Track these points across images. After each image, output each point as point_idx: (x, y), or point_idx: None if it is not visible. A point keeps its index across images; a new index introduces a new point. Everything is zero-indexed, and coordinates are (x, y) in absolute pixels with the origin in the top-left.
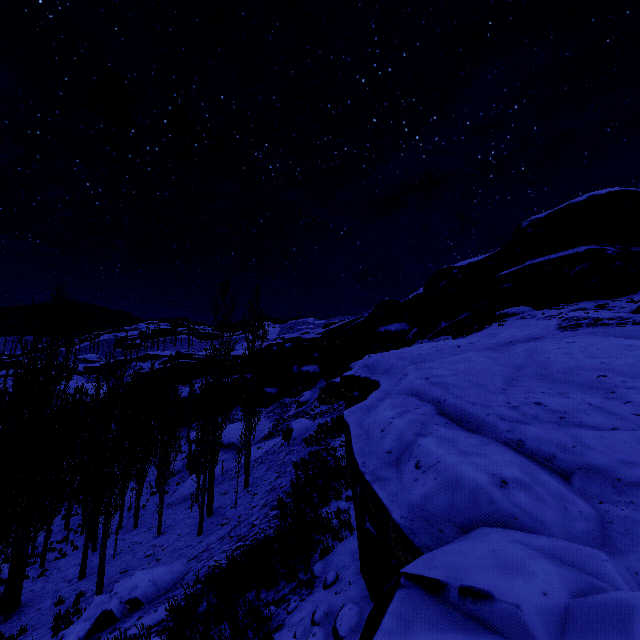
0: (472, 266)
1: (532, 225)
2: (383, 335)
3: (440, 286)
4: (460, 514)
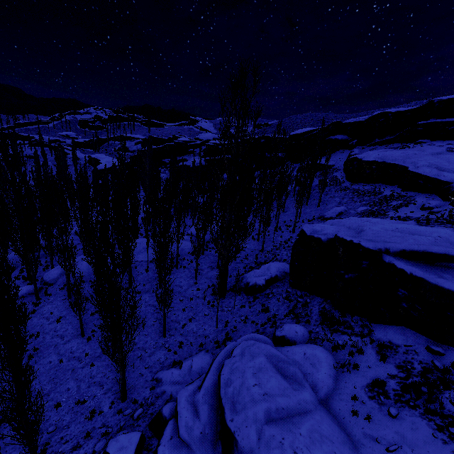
0: (398, 113)
1: (438, 102)
2: (334, 141)
3: (380, 121)
4: None
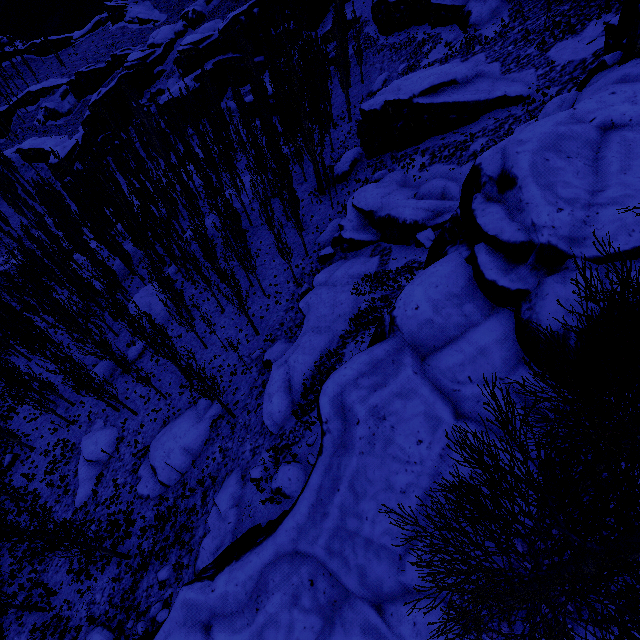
0: None
1: None
2: None
3: None
4: (467, 2)
